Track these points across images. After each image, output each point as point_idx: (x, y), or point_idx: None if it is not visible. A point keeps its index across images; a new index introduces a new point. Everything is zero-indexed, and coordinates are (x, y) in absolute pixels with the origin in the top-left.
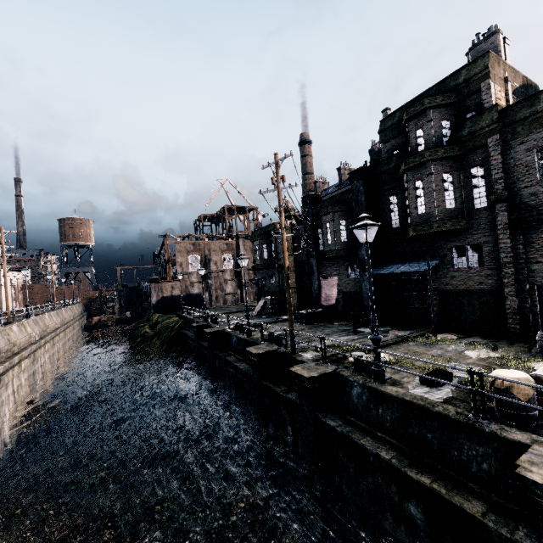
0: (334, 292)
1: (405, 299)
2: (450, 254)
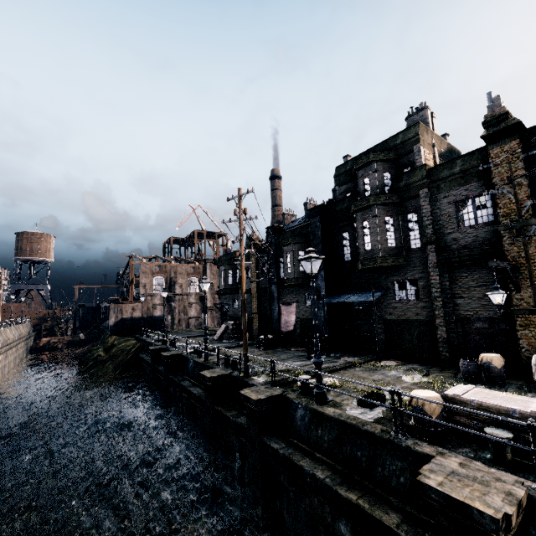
0: (293, 318)
1: (355, 327)
2: (393, 287)
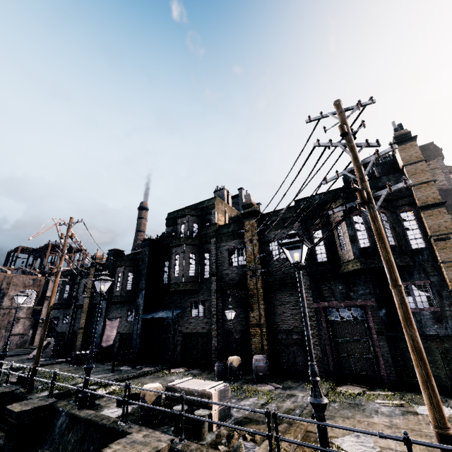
0: (114, 333)
1: (163, 339)
2: (191, 306)
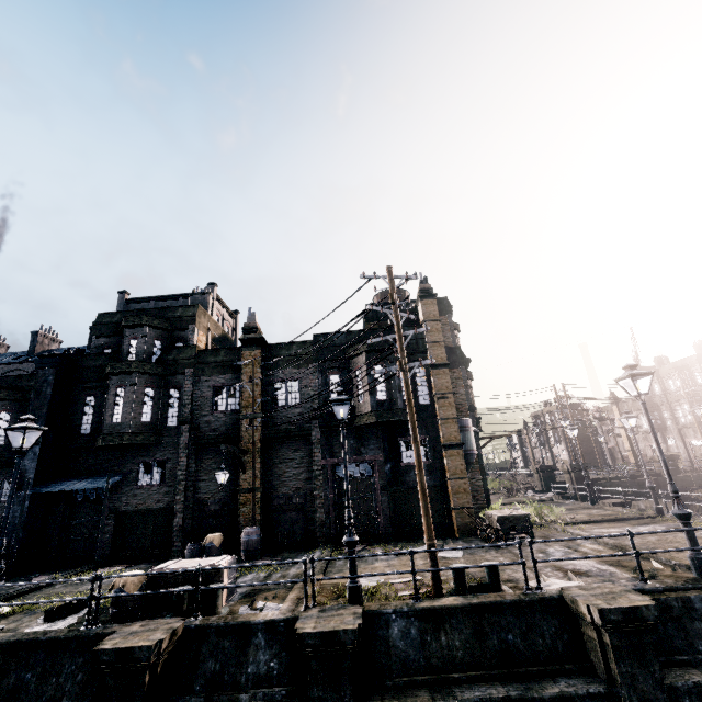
0: None
1: (73, 527)
2: (138, 469)
